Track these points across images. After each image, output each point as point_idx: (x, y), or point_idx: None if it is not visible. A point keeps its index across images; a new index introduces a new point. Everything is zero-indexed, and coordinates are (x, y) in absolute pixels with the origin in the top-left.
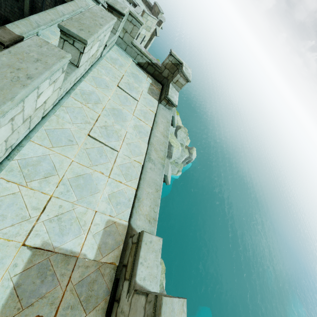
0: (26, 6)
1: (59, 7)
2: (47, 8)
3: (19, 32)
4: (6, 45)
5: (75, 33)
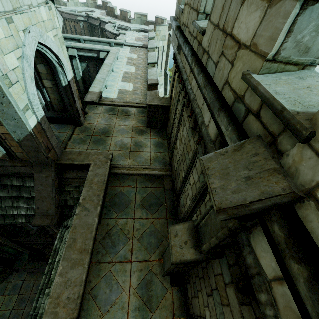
0: (80, 84)
1: (105, 62)
2: (93, 75)
3: (98, 90)
4: (97, 102)
5: None
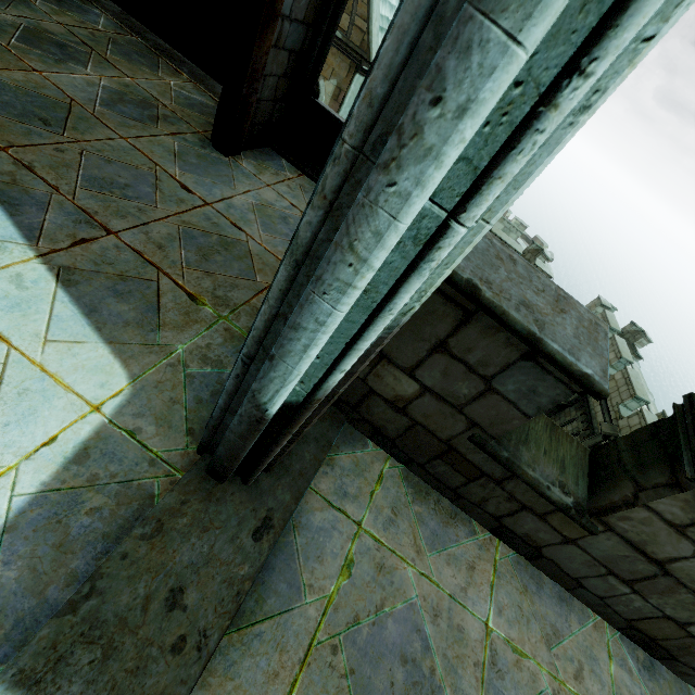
0: None
1: None
2: None
3: None
4: None
5: (617, 329)
